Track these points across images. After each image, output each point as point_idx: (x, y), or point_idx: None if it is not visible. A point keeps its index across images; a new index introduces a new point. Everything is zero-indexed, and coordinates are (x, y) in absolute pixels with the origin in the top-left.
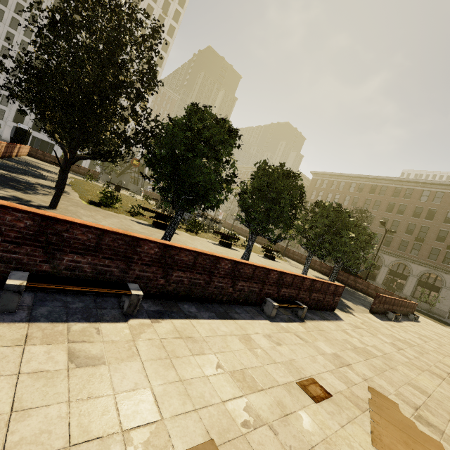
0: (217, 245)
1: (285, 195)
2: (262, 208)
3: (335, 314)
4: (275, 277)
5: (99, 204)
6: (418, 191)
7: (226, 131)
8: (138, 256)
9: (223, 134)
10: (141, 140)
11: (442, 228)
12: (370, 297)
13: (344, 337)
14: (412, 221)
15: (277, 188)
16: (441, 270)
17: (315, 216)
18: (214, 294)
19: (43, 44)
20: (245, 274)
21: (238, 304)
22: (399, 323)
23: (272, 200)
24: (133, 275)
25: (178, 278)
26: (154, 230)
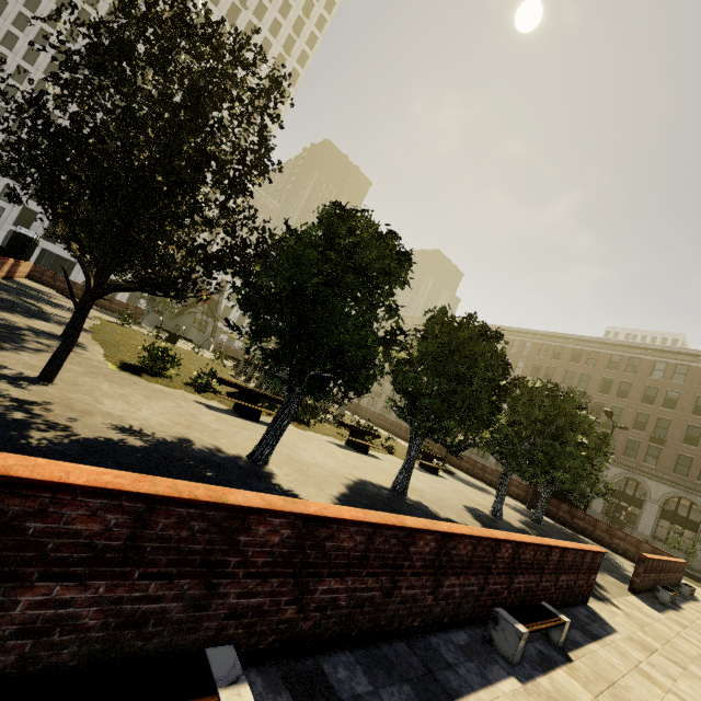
0: (345, 449)
1: (482, 370)
2: (438, 390)
3: (594, 613)
4: (507, 555)
5: (139, 371)
6: (648, 362)
7: (393, 253)
8: (240, 557)
9: (389, 259)
10: (237, 262)
11: (692, 422)
12: (602, 546)
13: (656, 698)
14: (642, 408)
15: (468, 357)
16: (697, 493)
17: (516, 403)
18: (397, 617)
19: (71, 79)
20: (458, 559)
21: (440, 628)
22: (682, 613)
23: (457, 377)
24: (219, 612)
25: (326, 596)
26: (237, 422)
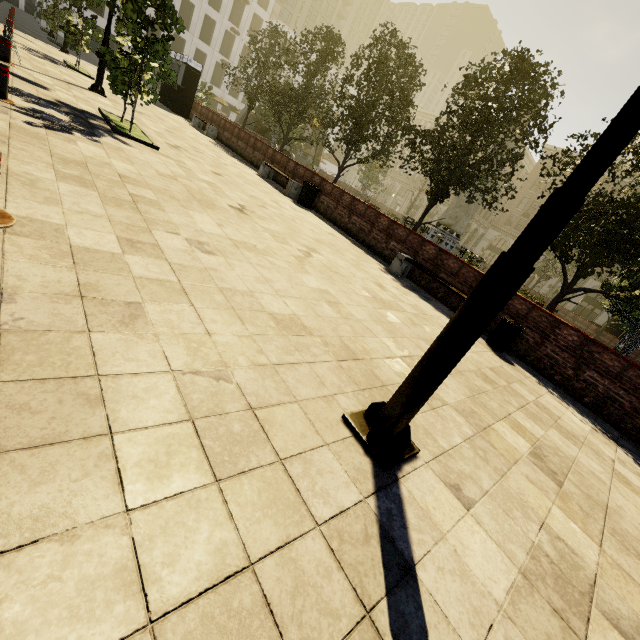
0: None
1: None
2: None
3: None
4: None
5: None
6: None
7: None
8: None
9: None
10: None
11: None
12: None
13: None
14: None
15: None
16: None
17: None
18: None
19: None
20: None
21: None
22: None
23: None
24: None
25: None
26: None
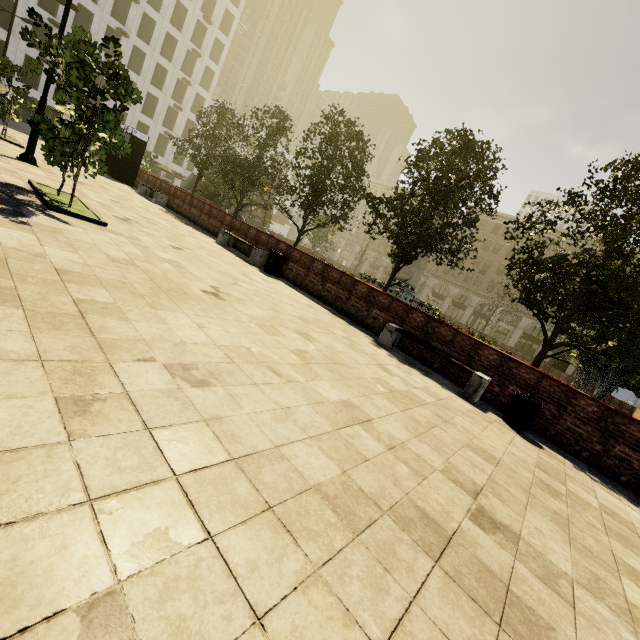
0: None
1: None
2: None
3: None
4: None
5: None
6: None
7: None
8: None
9: None
10: None
11: None
12: None
13: None
14: None
15: None
16: None
17: None
18: None
19: None
20: None
21: None
22: None
23: None
24: None
25: None
26: None
